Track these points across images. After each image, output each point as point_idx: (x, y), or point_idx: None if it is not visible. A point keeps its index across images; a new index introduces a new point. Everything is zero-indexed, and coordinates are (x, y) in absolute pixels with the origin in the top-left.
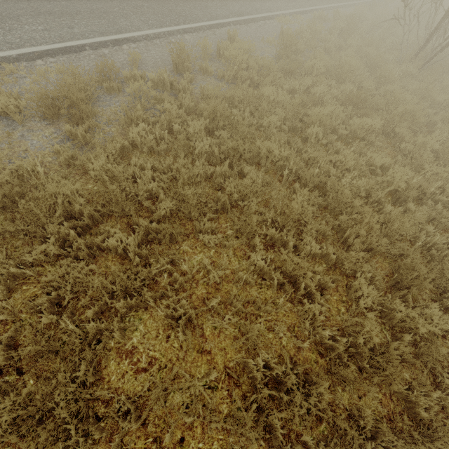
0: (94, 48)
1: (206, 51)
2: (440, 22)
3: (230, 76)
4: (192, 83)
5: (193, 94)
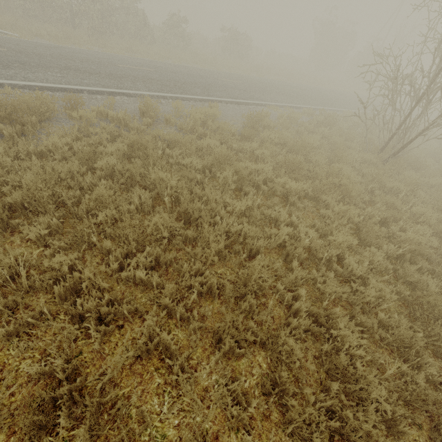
0: (91, 93)
1: (178, 110)
2: (401, 125)
3: (187, 129)
4: (151, 127)
5: (146, 134)
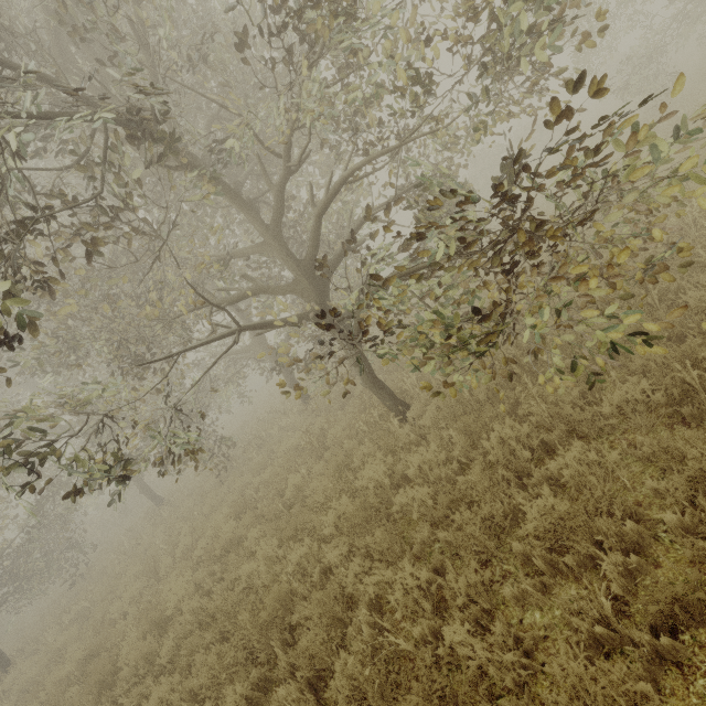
0: None
1: None
2: None
3: None
4: None
5: None
